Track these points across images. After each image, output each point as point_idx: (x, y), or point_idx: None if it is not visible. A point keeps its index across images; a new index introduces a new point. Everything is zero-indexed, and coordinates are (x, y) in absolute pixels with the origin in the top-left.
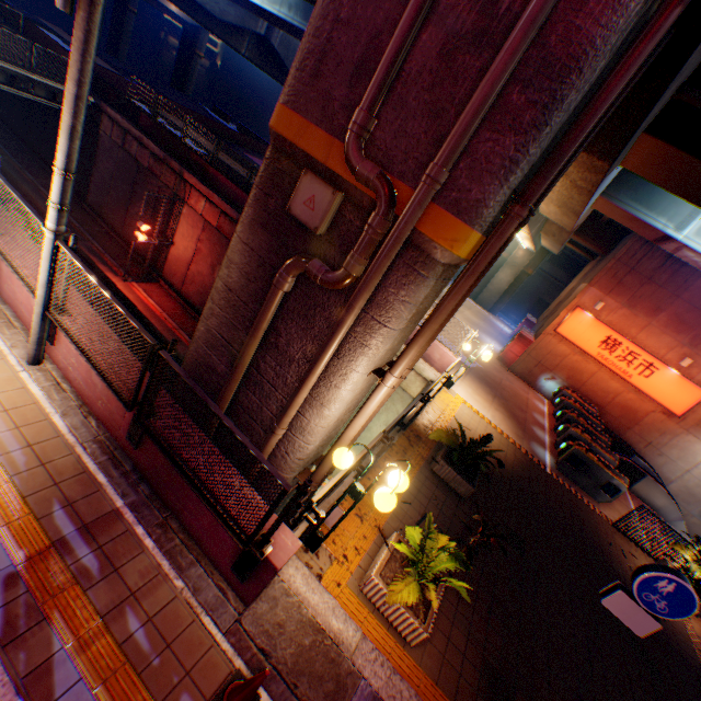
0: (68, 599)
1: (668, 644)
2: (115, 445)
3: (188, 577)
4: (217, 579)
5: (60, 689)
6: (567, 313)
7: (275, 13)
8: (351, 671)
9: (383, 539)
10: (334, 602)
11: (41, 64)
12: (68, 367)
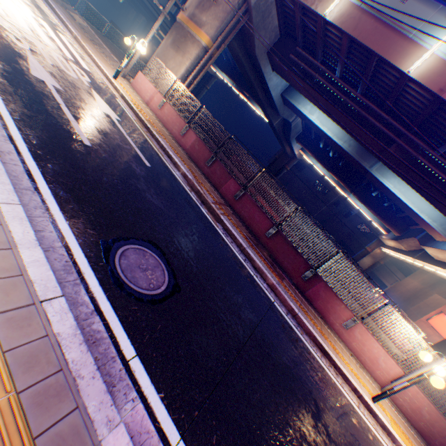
0: None
1: None
2: (428, 445)
3: None
4: None
5: None
6: (435, 313)
7: (339, 144)
8: None
9: None
10: None
11: (182, 112)
12: (396, 397)
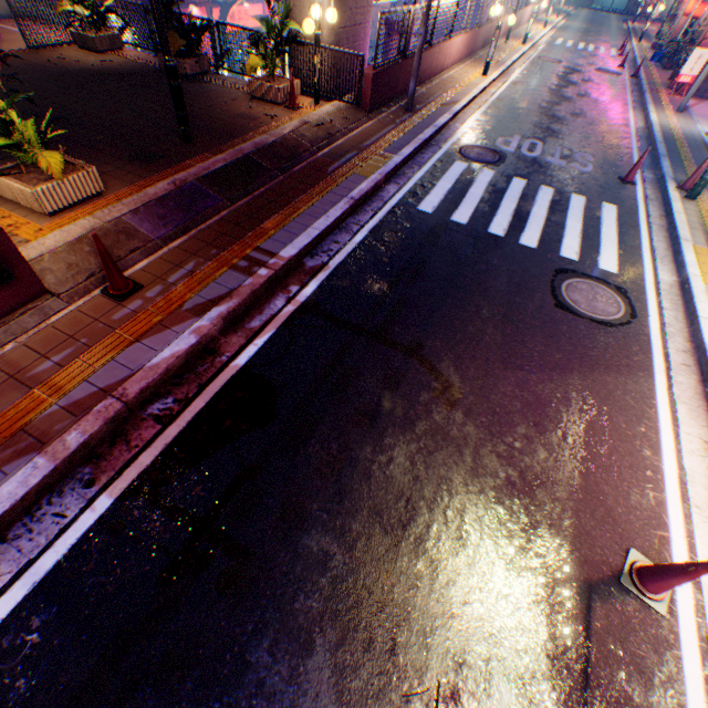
0: (8, 423)
1: (139, 74)
2: None
3: (7, 341)
4: (15, 318)
5: (94, 390)
6: None
7: None
8: (117, 225)
9: (1, 200)
10: (60, 232)
11: None
12: None
